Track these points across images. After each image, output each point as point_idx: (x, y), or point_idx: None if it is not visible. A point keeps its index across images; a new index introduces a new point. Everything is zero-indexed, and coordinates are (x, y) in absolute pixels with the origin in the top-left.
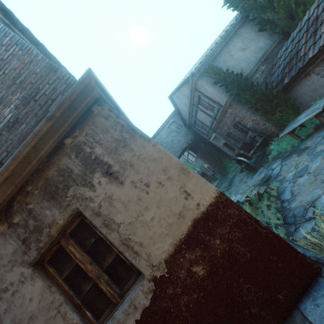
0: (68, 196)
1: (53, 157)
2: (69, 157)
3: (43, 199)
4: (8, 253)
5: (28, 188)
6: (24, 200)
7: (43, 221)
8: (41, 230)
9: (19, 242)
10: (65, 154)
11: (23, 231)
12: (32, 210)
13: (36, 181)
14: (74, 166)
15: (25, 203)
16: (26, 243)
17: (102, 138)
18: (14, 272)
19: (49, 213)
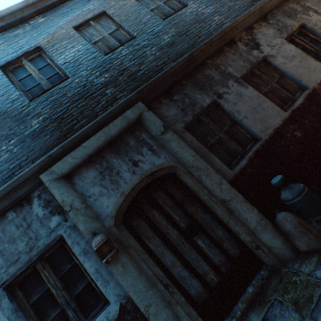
0: (297, 17)
1: (283, 3)
2: (292, 5)
3: (283, 17)
4: (270, 33)
5: (273, 12)
6: (272, 16)
7: (286, 24)
8: (286, 27)
9: (275, 30)
10: (290, 3)
11: (276, 27)
12: (278, 20)
13: (277, 10)
14: (296, 8)
15: (273, 17)
16: (279, 31)
17: (308, 1)
18: (276, 40)
19: (288, 22)
